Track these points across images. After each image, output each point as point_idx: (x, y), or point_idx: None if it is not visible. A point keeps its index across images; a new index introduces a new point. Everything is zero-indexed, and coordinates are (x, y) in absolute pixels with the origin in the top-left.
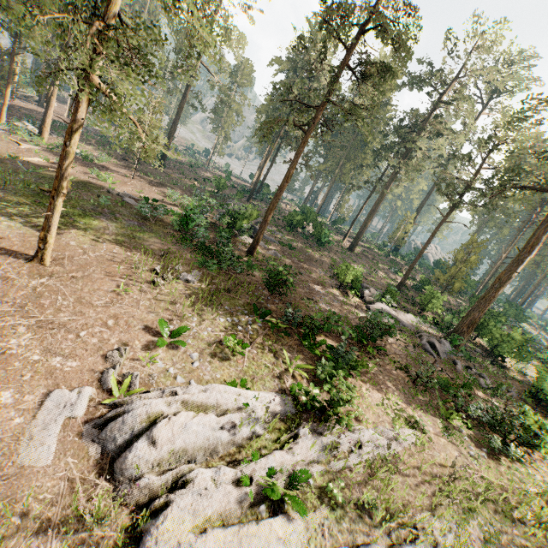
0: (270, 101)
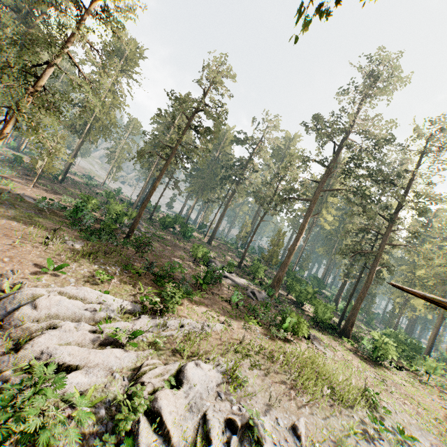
0: (144, 142)
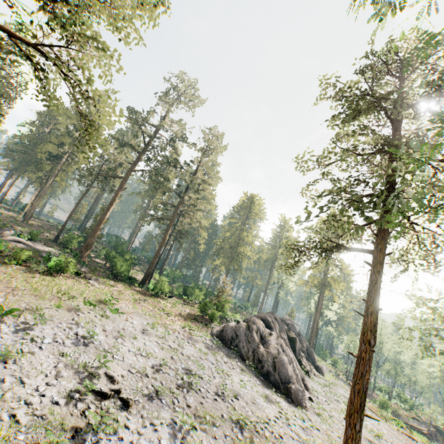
0: None
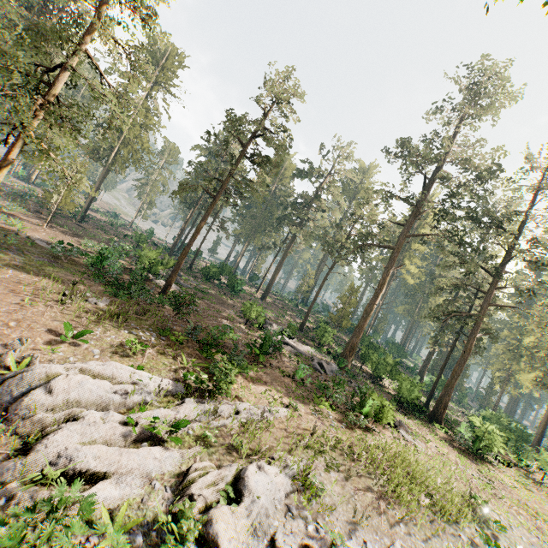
0: (185, 172)
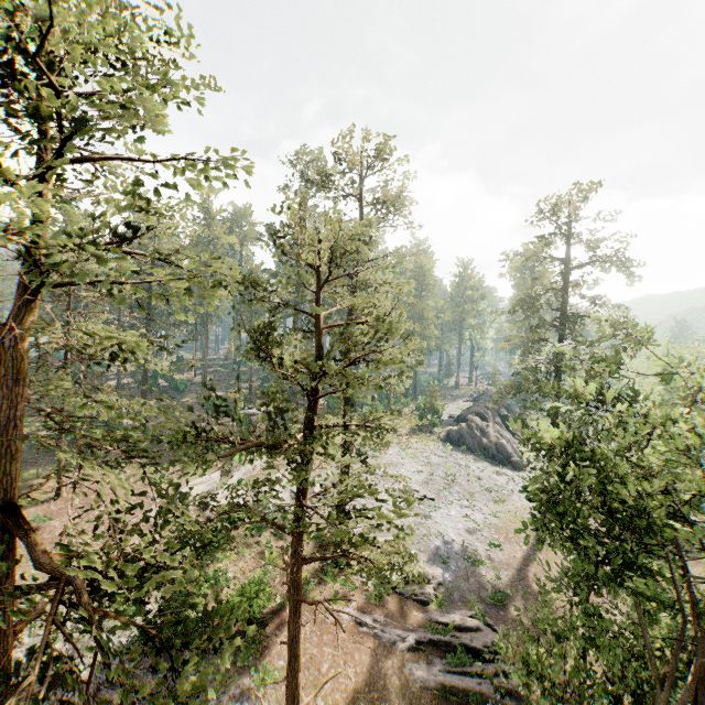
0: None
